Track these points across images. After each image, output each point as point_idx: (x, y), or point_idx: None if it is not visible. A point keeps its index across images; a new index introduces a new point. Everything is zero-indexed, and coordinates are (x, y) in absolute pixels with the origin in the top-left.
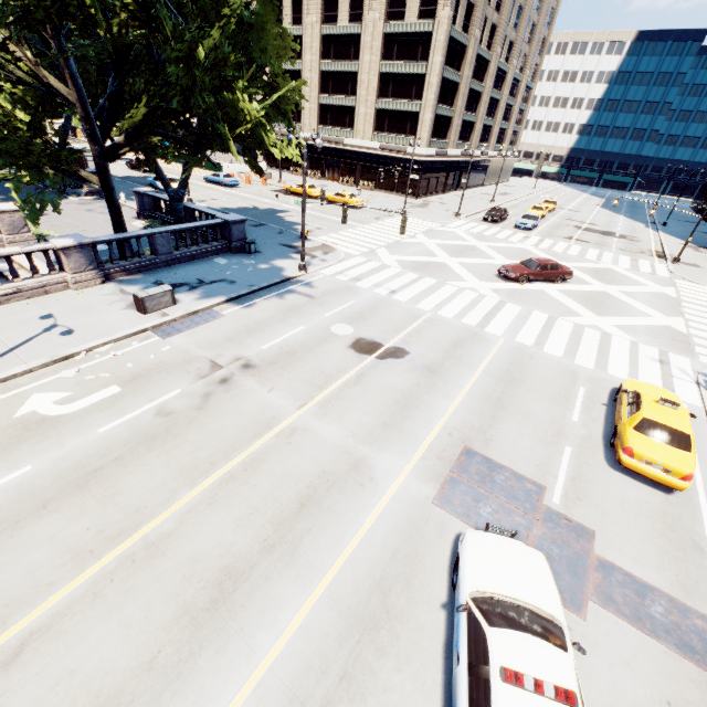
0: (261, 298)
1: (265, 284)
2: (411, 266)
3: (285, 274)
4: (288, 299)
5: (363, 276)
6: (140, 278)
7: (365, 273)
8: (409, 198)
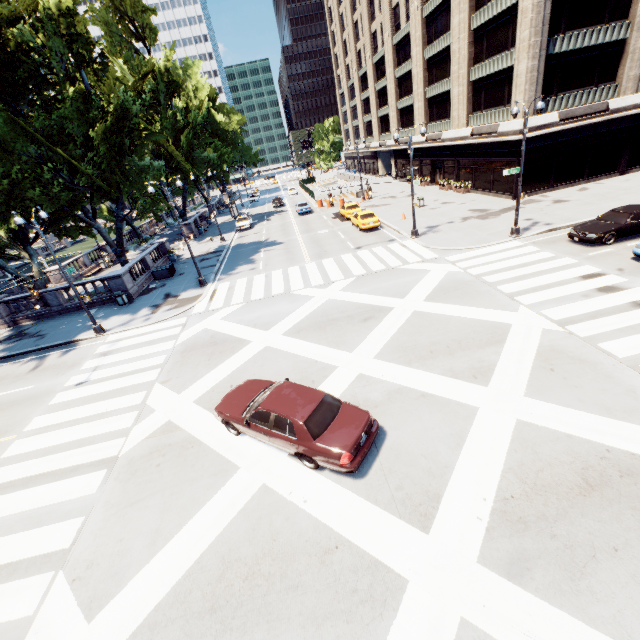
0: (15, 361)
1: (44, 345)
2: (194, 343)
3: (79, 335)
4: (19, 368)
5: (119, 350)
6: (28, 325)
7: (132, 345)
8: (505, 198)
